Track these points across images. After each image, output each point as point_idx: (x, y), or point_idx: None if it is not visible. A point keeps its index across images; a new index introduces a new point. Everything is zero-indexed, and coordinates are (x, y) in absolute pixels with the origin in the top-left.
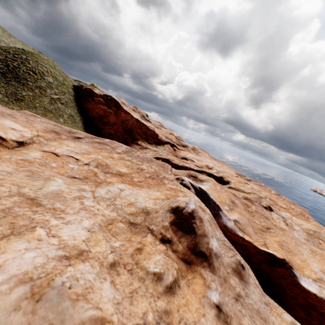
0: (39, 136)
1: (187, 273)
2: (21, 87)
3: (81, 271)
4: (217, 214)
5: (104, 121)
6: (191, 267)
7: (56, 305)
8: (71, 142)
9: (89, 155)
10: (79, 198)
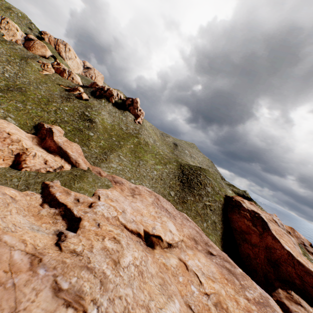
0: (182, 240)
1: None
2: (189, 193)
3: None
4: None
5: (244, 237)
6: None
7: None
8: (203, 256)
9: (213, 283)
10: None
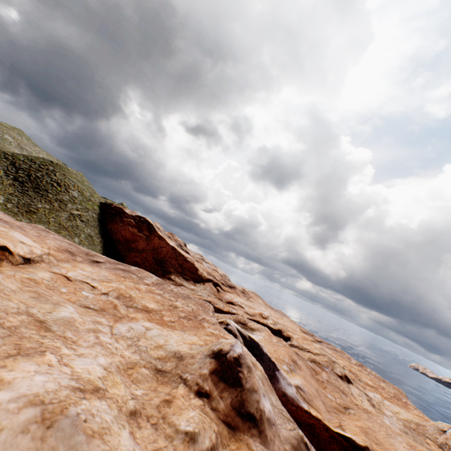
0: (50, 254)
1: (229, 442)
2: (38, 198)
3: (97, 408)
4: (273, 376)
5: (130, 246)
6: (235, 434)
7: (69, 437)
8: (88, 266)
9: (109, 283)
10: (94, 331)
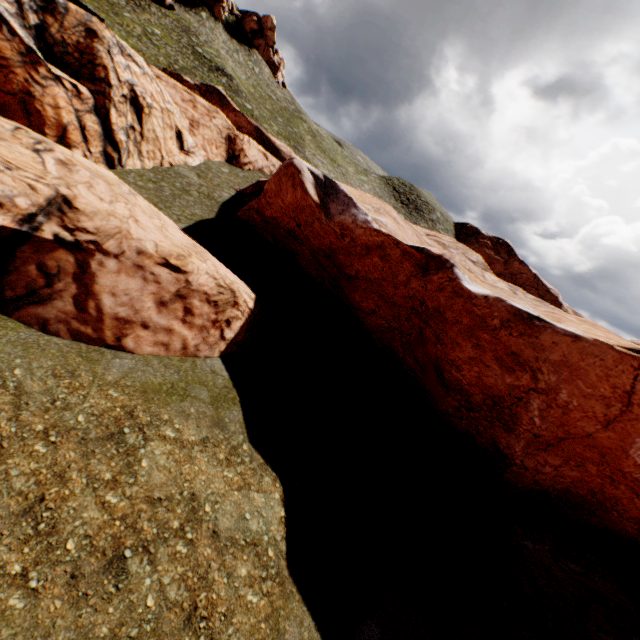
0: None
1: None
2: (419, 218)
3: None
4: None
5: None
6: None
7: None
8: None
9: None
10: None
